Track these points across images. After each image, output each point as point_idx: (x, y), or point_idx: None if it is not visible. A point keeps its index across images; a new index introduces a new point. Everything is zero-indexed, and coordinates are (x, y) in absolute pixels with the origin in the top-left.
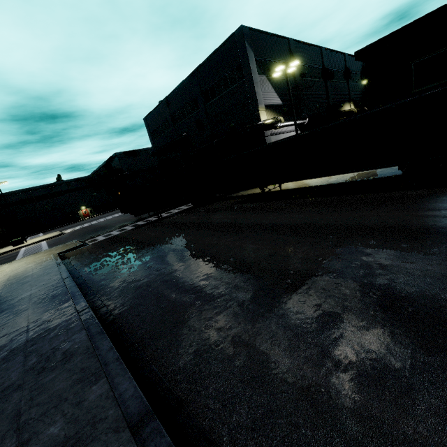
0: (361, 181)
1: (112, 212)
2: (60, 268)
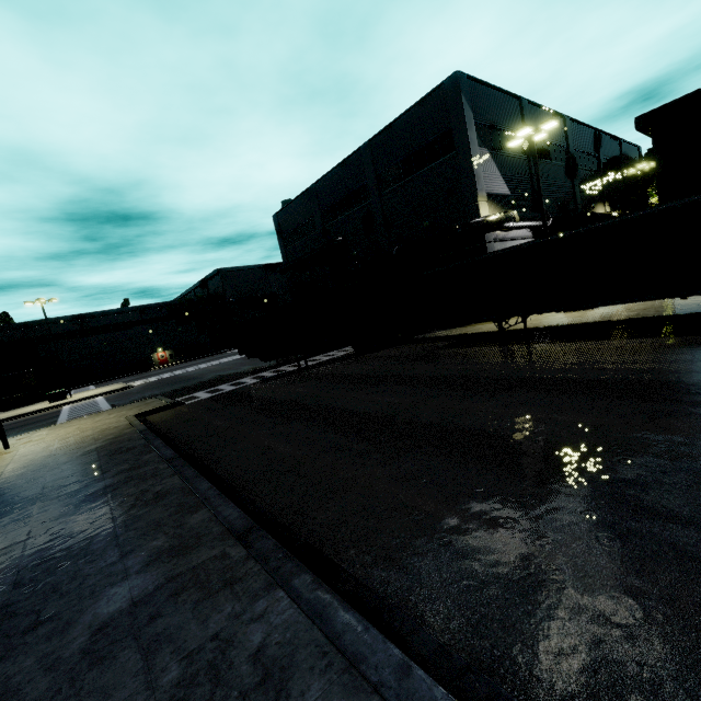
0: None
1: (205, 359)
2: (150, 440)
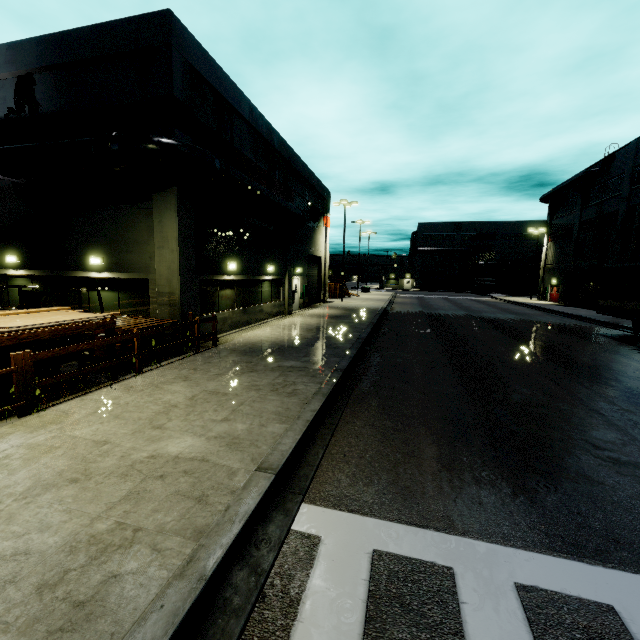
0: None
1: None
2: None
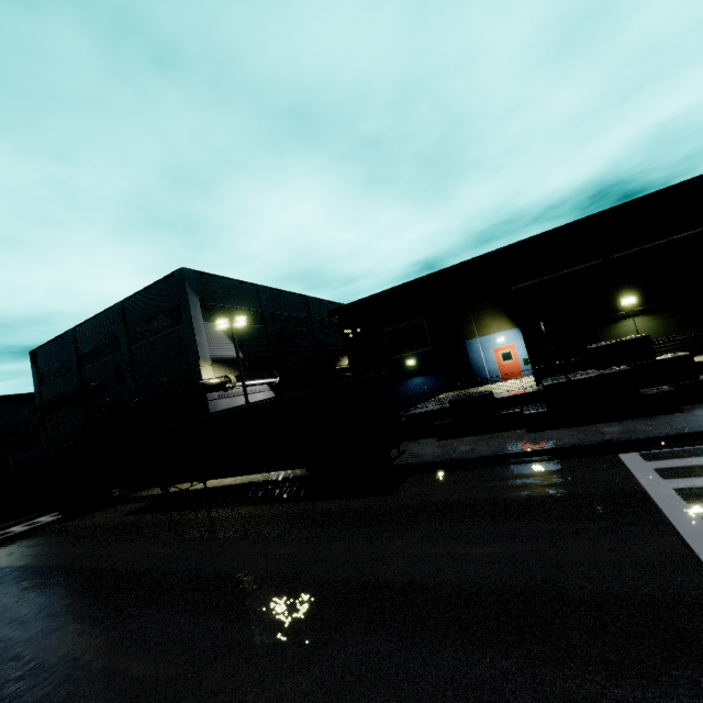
0: (293, 478)
1: None
2: None
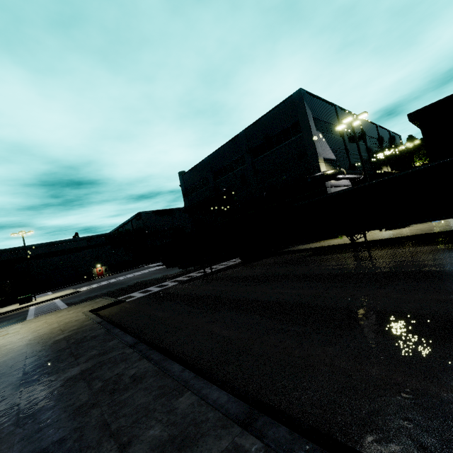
0: None
1: (130, 271)
2: (109, 329)
